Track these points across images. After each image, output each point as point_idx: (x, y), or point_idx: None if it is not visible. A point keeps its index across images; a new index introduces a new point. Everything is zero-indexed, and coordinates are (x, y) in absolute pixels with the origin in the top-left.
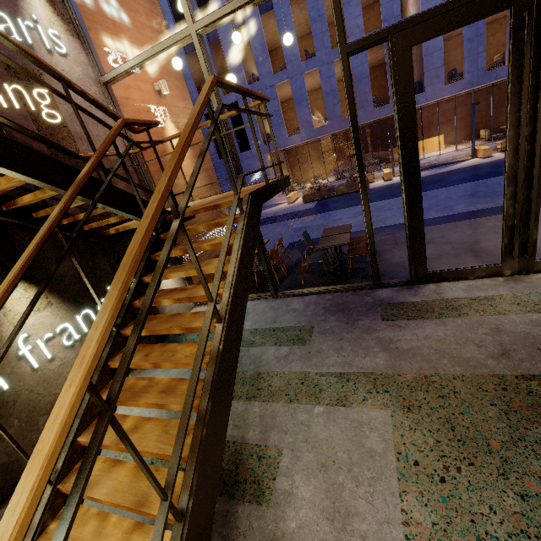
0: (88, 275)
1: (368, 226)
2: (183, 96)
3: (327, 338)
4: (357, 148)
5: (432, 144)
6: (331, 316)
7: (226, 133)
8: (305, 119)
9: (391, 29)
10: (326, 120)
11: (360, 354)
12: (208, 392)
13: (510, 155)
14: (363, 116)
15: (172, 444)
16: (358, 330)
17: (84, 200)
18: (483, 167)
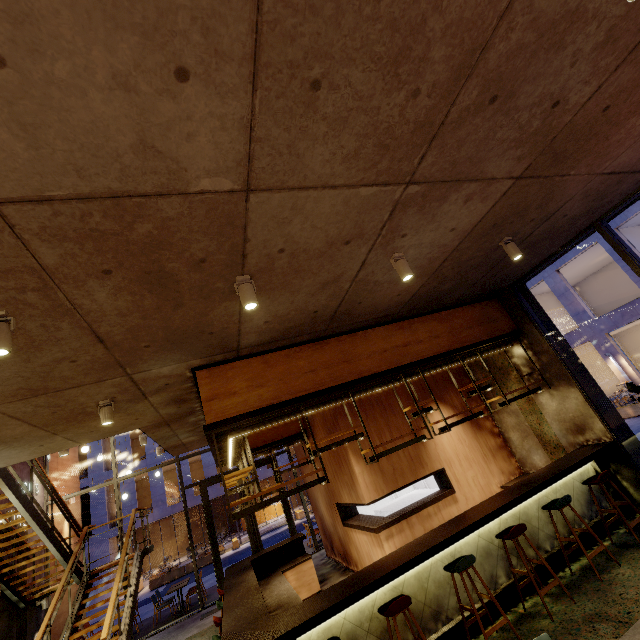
0: (7, 634)
1: (195, 567)
2: (77, 501)
3: (170, 639)
4: (188, 526)
5: (274, 510)
6: (173, 632)
7: (121, 526)
8: (160, 498)
9: (200, 482)
10: (180, 497)
11: (187, 634)
12: (128, 616)
13: (247, 523)
14: (213, 492)
15: (113, 639)
16: (188, 628)
17: (64, 564)
18: (297, 526)
